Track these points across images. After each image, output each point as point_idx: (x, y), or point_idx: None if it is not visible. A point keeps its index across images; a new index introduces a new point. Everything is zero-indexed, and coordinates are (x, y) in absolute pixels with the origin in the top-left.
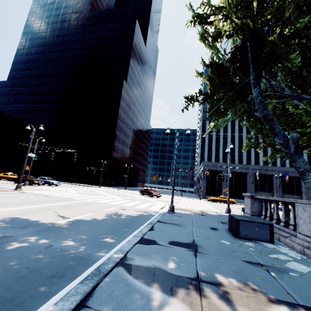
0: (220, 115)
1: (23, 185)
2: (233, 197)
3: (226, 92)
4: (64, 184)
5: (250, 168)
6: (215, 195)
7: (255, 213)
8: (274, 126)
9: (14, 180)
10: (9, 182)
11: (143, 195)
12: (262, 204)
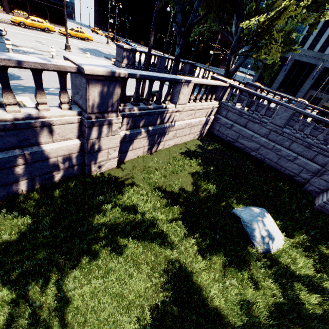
0: None
1: (113, 43)
2: (282, 90)
3: None
4: (143, 49)
5: (323, 59)
6: (265, 85)
7: (183, 71)
8: (177, 17)
9: (111, 39)
10: (110, 41)
11: None
12: (187, 66)
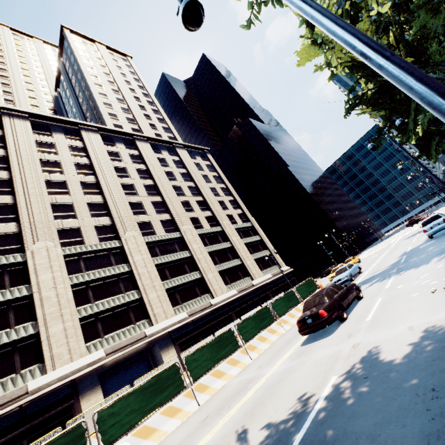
0: (435, 154)
1: None
2: None
3: (428, 145)
4: None
5: None
6: None
7: None
8: None
9: (323, 277)
10: None
11: (412, 226)
12: None
